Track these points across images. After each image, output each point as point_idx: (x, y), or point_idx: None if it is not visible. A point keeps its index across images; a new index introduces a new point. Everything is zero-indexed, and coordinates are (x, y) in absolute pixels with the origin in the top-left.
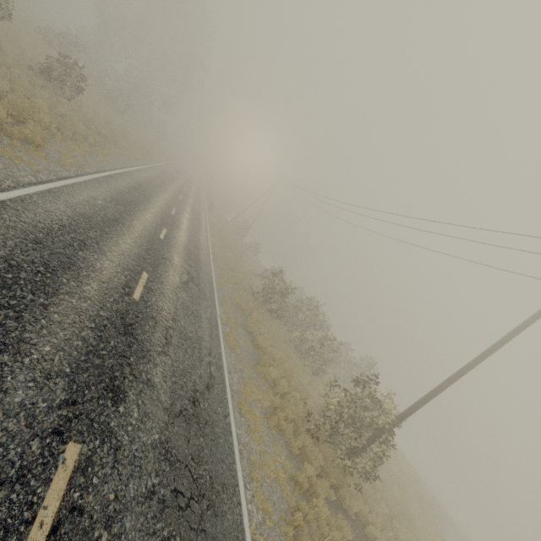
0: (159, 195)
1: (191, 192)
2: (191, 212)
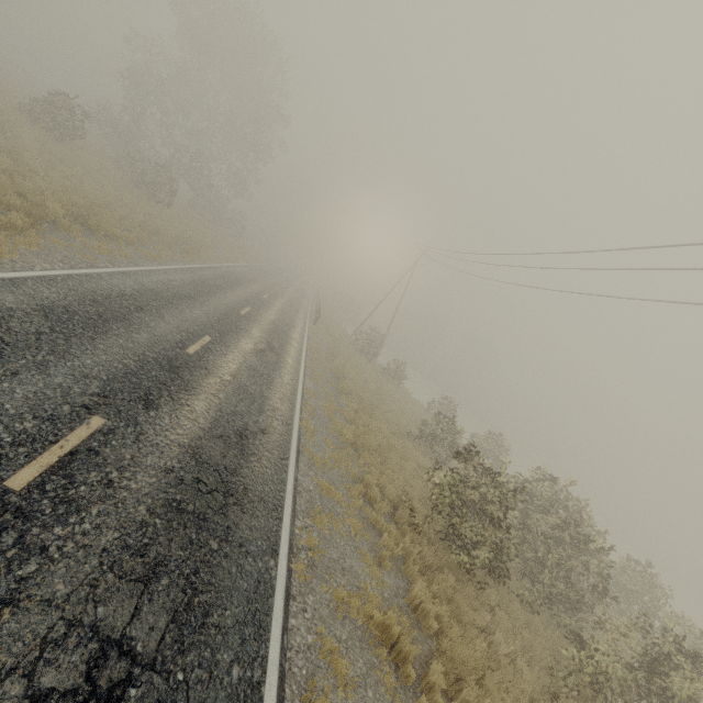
0: (166, 315)
1: (279, 300)
2: (263, 335)
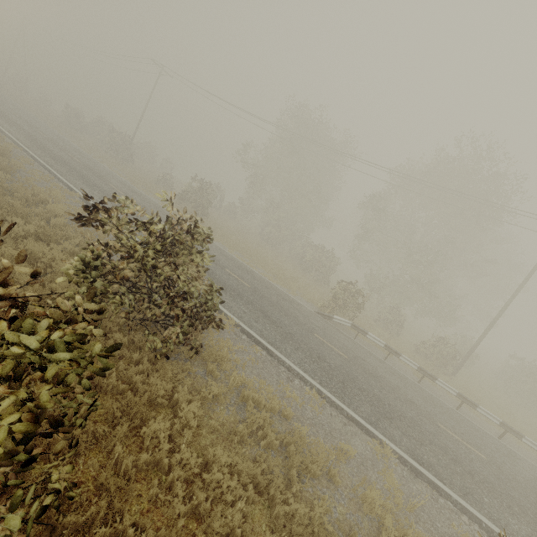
0: None
1: None
2: None
